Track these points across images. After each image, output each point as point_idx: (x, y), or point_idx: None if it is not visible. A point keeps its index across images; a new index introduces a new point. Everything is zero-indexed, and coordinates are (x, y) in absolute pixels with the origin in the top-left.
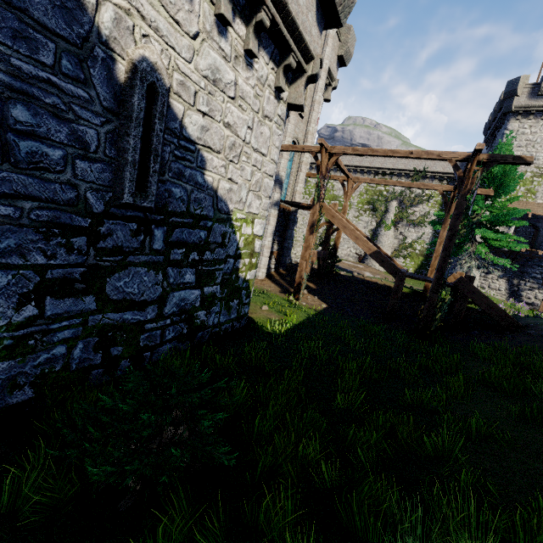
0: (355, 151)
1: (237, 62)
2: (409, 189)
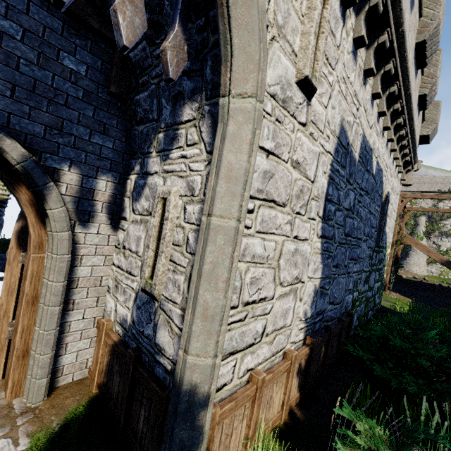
0: (423, 196)
1: (396, 177)
2: (436, 206)
